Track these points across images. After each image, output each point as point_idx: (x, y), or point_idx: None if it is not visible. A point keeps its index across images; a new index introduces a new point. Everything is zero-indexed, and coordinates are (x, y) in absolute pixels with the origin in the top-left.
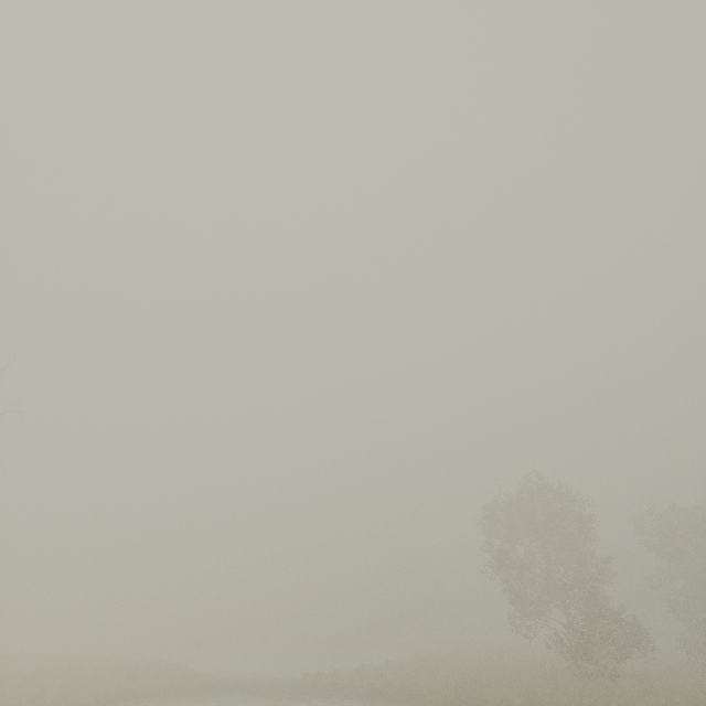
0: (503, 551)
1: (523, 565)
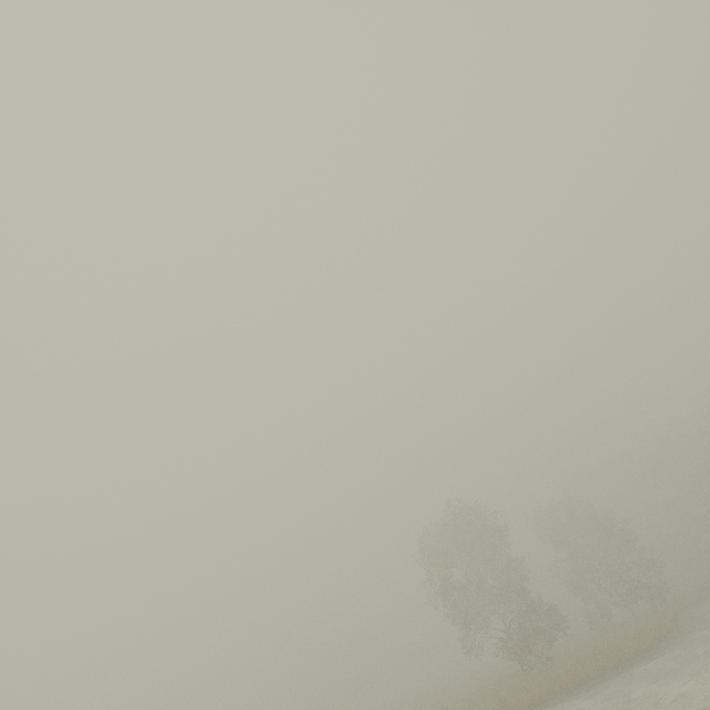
0: (445, 577)
1: (465, 585)
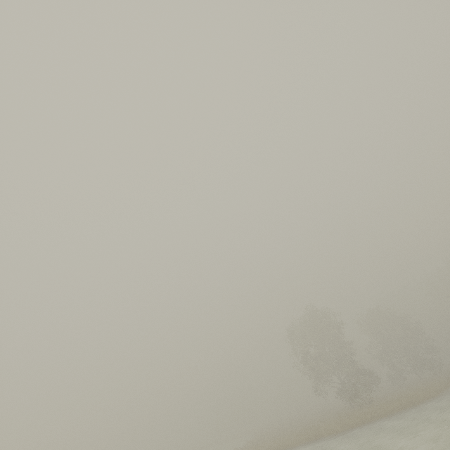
0: (305, 351)
1: (317, 356)
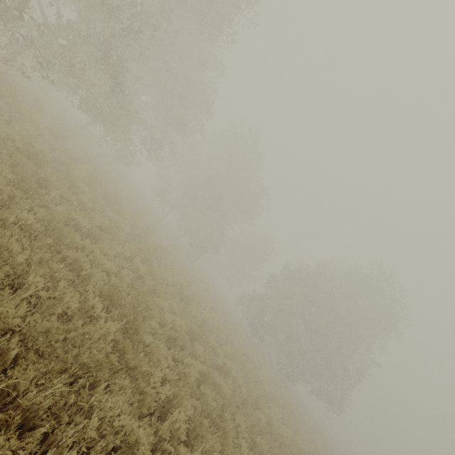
0: None
1: None
